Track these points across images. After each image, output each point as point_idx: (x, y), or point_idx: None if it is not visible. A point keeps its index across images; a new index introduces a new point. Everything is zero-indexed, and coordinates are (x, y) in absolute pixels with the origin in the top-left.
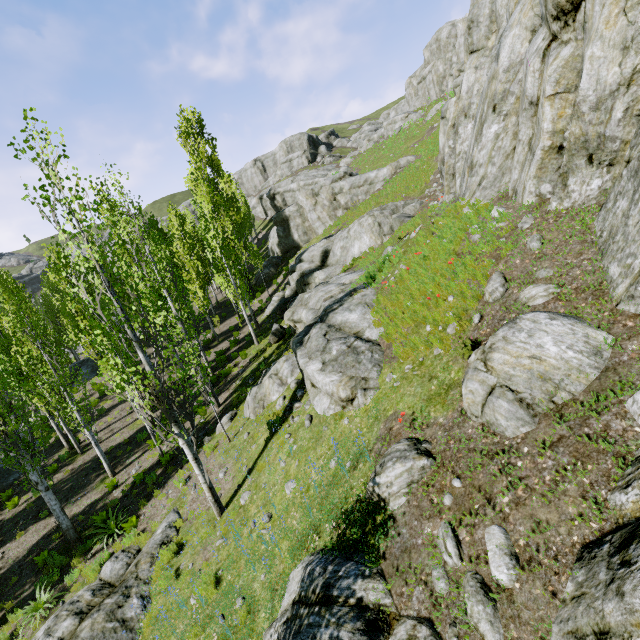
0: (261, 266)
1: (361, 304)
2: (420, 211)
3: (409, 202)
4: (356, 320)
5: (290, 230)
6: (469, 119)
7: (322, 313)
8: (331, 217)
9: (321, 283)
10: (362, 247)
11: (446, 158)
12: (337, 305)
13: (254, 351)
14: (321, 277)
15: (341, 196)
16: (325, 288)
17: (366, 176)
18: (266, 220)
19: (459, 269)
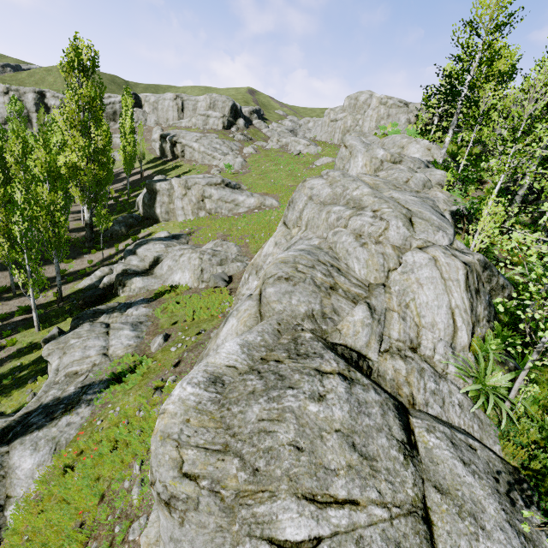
0: (108, 226)
1: (52, 442)
2: (194, 325)
3: (239, 258)
4: (23, 474)
5: (155, 202)
6: (257, 277)
7: (19, 427)
8: (194, 213)
9: (117, 309)
10: (182, 280)
11: (240, 284)
12: (38, 424)
13: (25, 343)
14: (138, 285)
15: (209, 201)
16: (92, 343)
17: (235, 197)
18: (160, 159)
19: (66, 544)
